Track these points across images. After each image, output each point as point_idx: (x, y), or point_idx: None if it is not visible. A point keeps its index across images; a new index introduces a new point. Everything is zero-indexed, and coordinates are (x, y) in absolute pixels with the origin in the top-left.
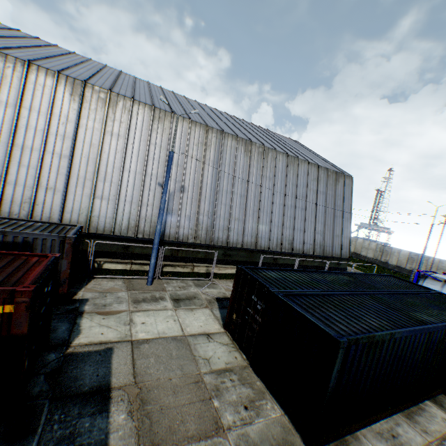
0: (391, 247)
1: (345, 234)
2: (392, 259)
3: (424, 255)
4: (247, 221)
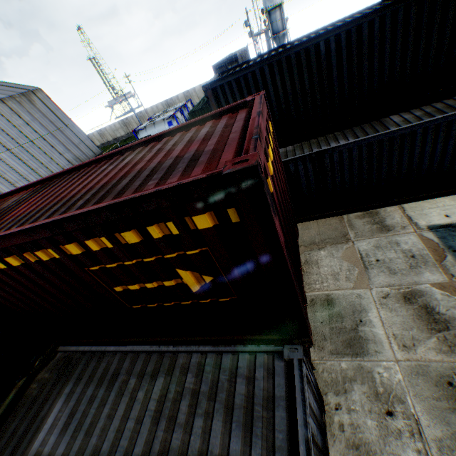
0: (127, 118)
1: (84, 137)
2: (134, 126)
3: (144, 110)
4: (3, 190)
